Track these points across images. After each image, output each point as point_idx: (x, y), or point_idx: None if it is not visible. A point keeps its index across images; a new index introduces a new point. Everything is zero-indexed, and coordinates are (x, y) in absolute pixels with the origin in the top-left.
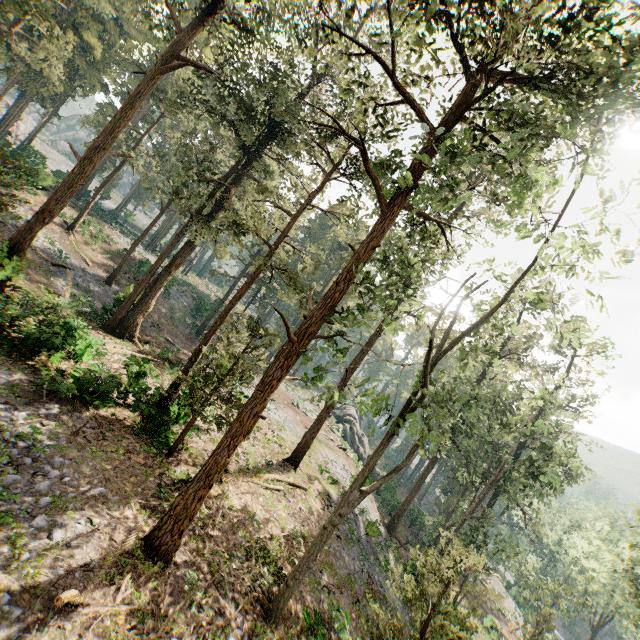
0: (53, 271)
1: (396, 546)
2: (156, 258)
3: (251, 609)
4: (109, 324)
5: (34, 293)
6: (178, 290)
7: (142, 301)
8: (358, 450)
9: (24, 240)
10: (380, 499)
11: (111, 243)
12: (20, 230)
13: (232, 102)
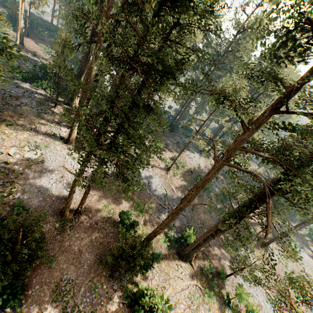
0: (160, 208)
1: None
2: (204, 158)
3: None
4: (180, 254)
5: (149, 292)
6: (214, 181)
7: (197, 247)
8: None
9: (148, 242)
10: None
11: (184, 166)
12: (147, 237)
13: (287, 184)
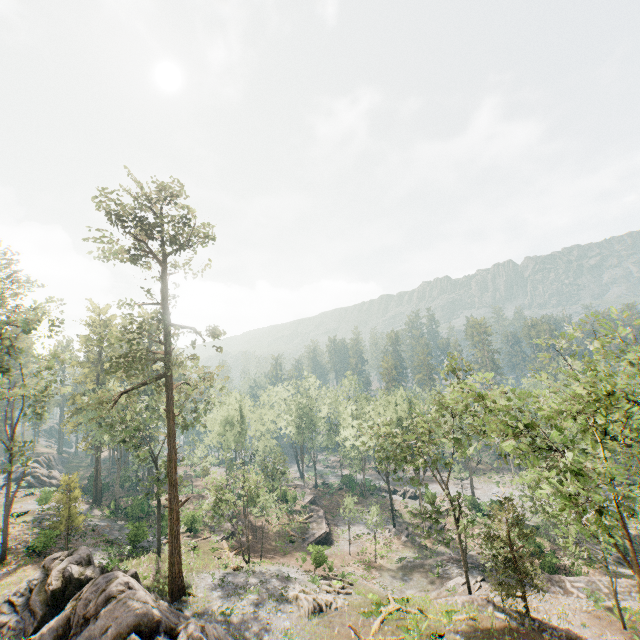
0: None
1: (105, 506)
2: None
3: None
4: None
5: None
6: None
7: None
8: (52, 484)
9: None
10: (91, 495)
11: None
12: None
13: None
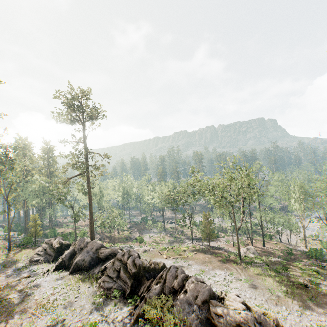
0: None
1: None
2: None
3: (6, 252)
4: None
5: None
6: None
7: None
8: None
9: None
10: (17, 232)
11: None
12: None
13: None
